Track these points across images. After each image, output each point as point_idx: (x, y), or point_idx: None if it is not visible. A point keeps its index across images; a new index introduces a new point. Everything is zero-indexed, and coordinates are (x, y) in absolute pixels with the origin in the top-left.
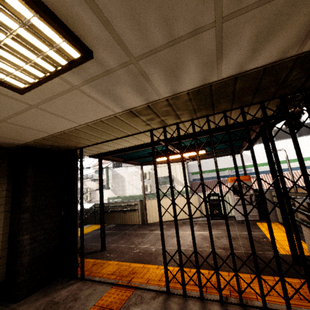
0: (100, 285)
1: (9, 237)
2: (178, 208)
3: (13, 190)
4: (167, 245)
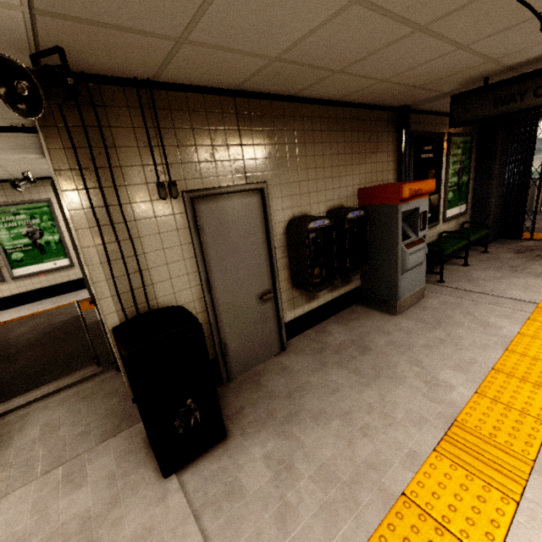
0: None
1: (474, 200)
2: None
3: (478, 160)
4: None
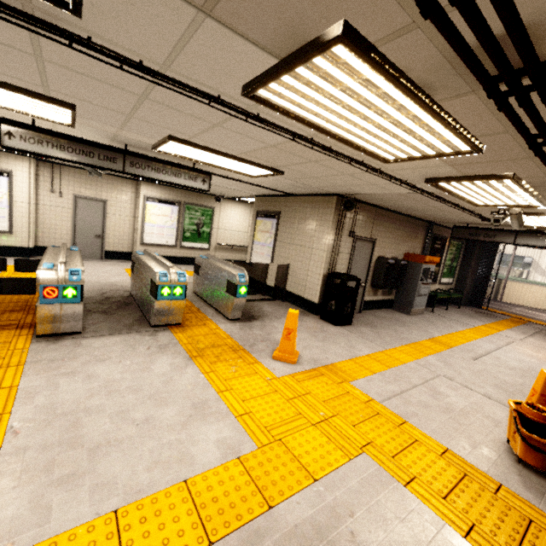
0: (502, 315)
1: (458, 278)
2: (544, 298)
3: (464, 256)
4: (538, 317)
